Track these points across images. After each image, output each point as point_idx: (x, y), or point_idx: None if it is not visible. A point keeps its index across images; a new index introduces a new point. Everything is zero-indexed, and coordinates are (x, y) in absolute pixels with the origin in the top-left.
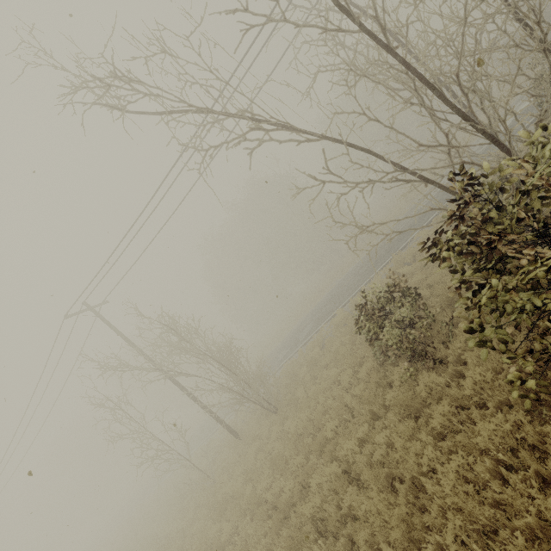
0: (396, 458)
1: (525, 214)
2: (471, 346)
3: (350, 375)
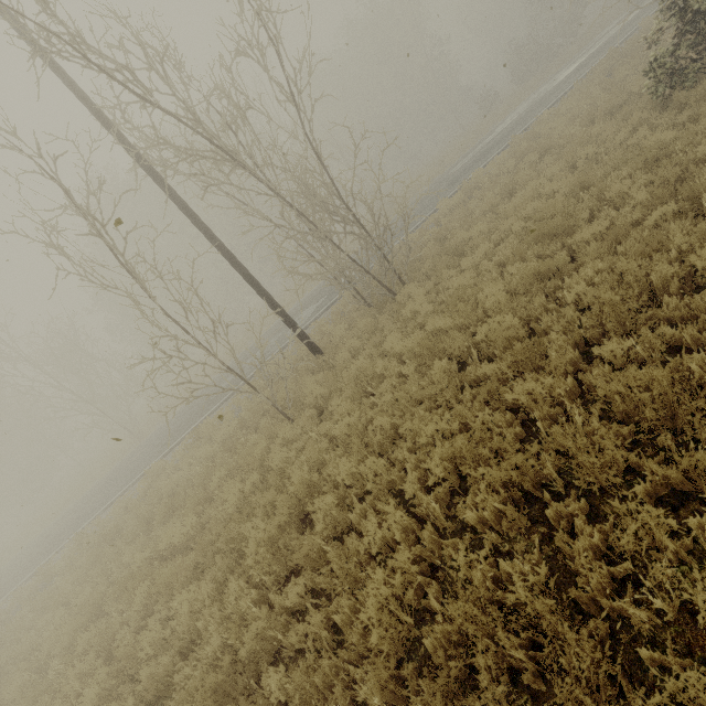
0: None
1: None
2: None
3: (588, 157)
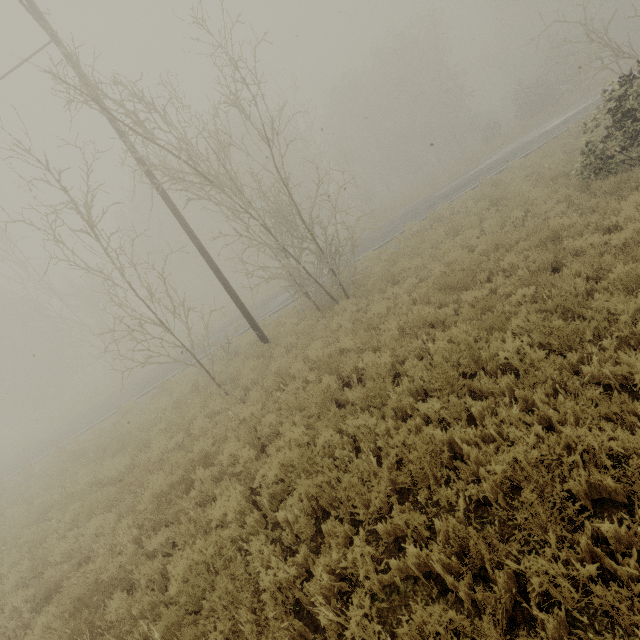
0: None
1: None
2: None
3: (517, 218)
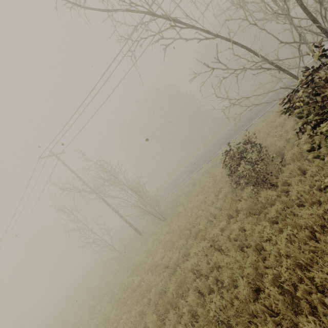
0: (247, 234)
1: None
2: (311, 157)
3: (213, 197)
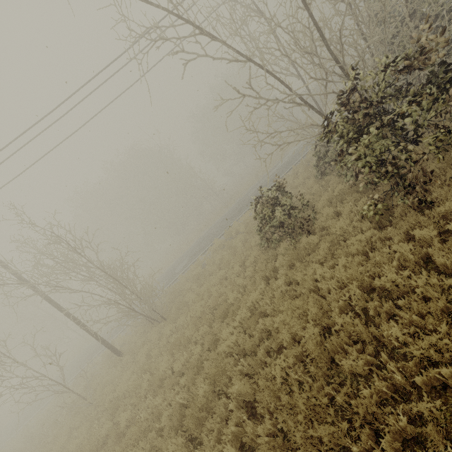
0: (298, 280)
1: (380, 100)
2: (361, 165)
3: (238, 268)
